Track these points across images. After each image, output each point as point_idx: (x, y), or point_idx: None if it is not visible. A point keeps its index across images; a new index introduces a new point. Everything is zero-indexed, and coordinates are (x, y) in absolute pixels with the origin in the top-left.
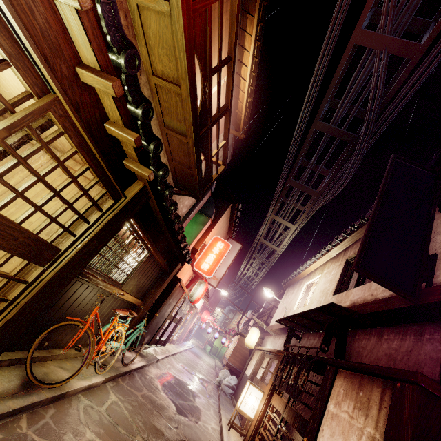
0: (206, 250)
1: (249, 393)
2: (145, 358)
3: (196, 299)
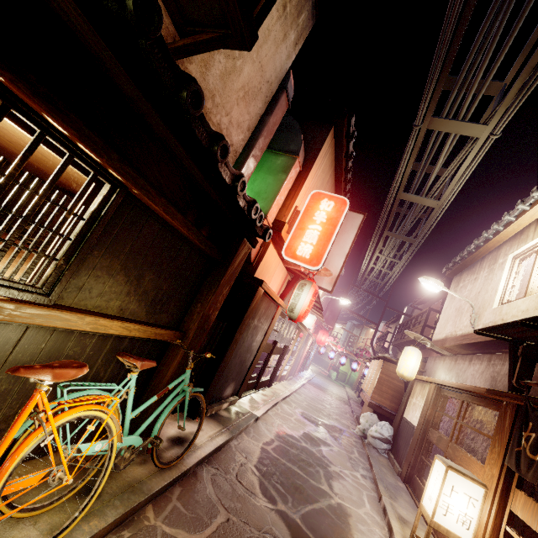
0: (300, 221)
1: (448, 489)
2: (227, 425)
3: (299, 313)
